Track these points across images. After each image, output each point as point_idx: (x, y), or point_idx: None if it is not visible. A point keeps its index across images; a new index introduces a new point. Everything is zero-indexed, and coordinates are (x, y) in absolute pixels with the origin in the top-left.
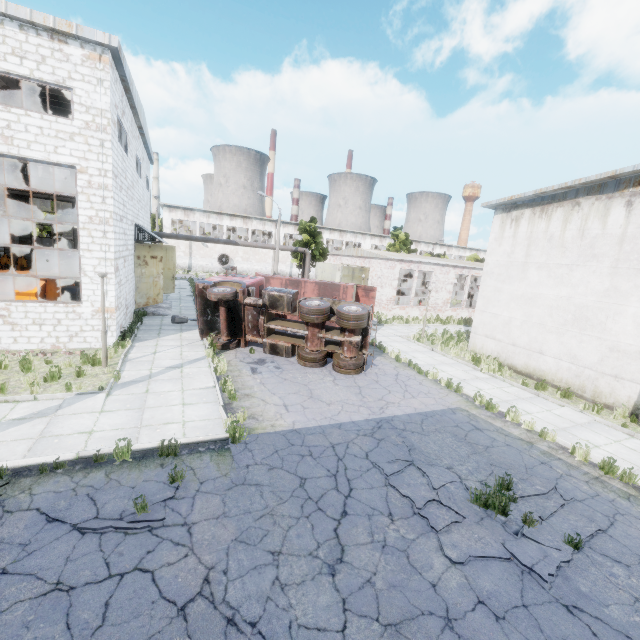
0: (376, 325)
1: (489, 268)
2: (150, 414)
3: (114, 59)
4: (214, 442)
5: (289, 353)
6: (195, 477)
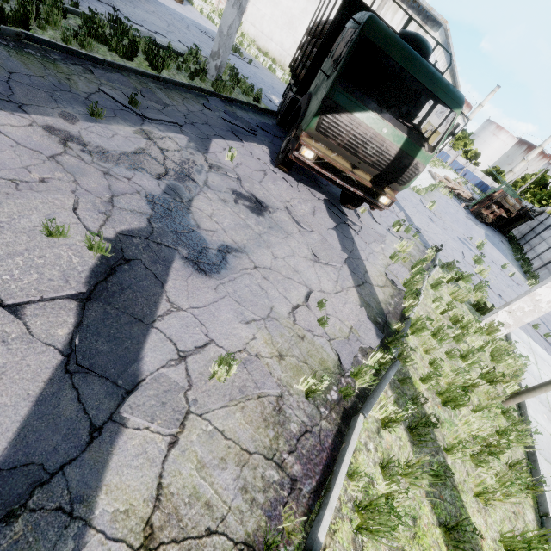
0: None
1: None
2: None
3: None
4: None
5: None
6: None
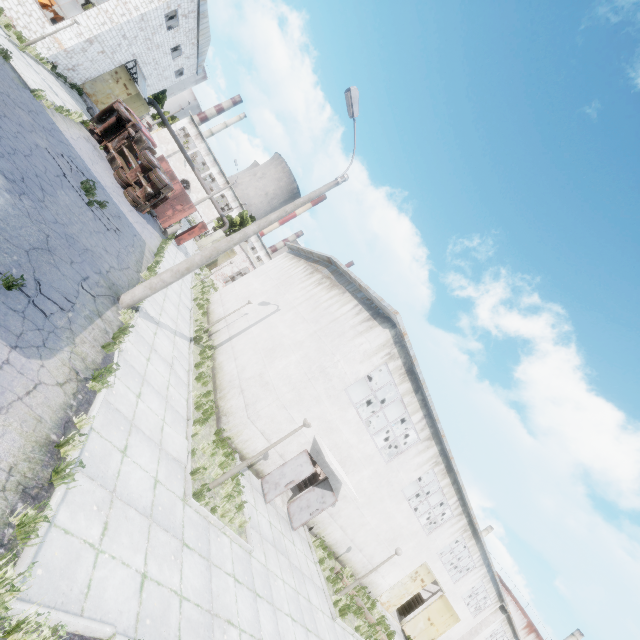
0: (165, 194)
1: (258, 269)
2: (15, 59)
3: None
4: (25, 84)
5: (117, 169)
6: (2, 63)
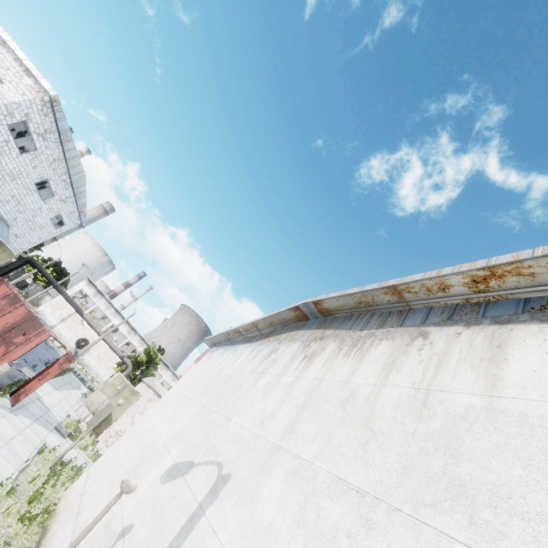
0: None
1: (165, 396)
2: None
3: (52, 104)
4: None
5: None
6: None
